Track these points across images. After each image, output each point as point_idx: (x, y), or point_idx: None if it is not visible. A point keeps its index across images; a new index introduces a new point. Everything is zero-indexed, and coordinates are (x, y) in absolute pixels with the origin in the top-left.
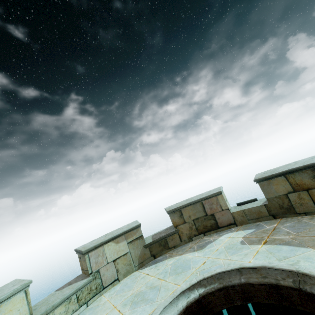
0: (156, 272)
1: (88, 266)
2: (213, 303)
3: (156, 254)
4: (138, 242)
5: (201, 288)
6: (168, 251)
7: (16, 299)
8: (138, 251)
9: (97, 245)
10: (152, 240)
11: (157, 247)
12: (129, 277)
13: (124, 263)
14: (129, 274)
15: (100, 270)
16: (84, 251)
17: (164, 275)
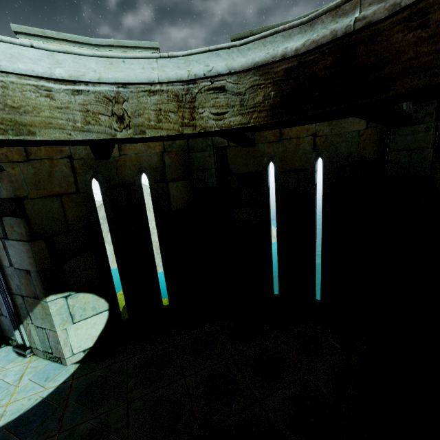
0: None
1: None
2: (401, 63)
3: None
4: None
5: (380, 4)
6: None
7: None
8: None
9: (255, 30)
10: None
11: None
12: None
13: None
14: None
15: None
16: (232, 35)
17: None
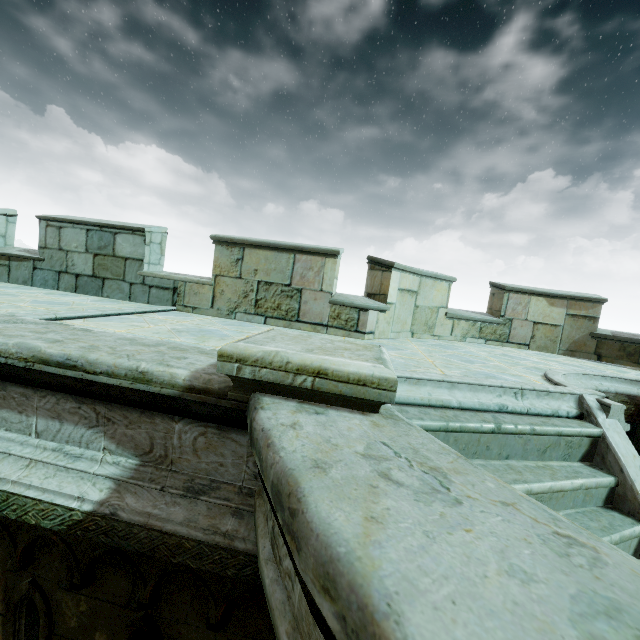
0: (601, 366)
1: (503, 306)
2: None
3: (605, 357)
4: (584, 323)
5: None
6: (632, 365)
7: (443, 286)
8: (577, 334)
9: (525, 290)
10: (611, 334)
11: (613, 348)
12: (545, 353)
13: (547, 335)
14: (546, 352)
15: (513, 321)
16: (507, 286)
17: (618, 371)
